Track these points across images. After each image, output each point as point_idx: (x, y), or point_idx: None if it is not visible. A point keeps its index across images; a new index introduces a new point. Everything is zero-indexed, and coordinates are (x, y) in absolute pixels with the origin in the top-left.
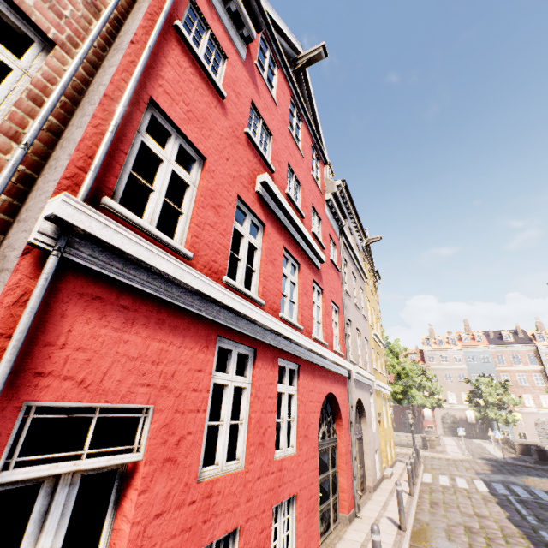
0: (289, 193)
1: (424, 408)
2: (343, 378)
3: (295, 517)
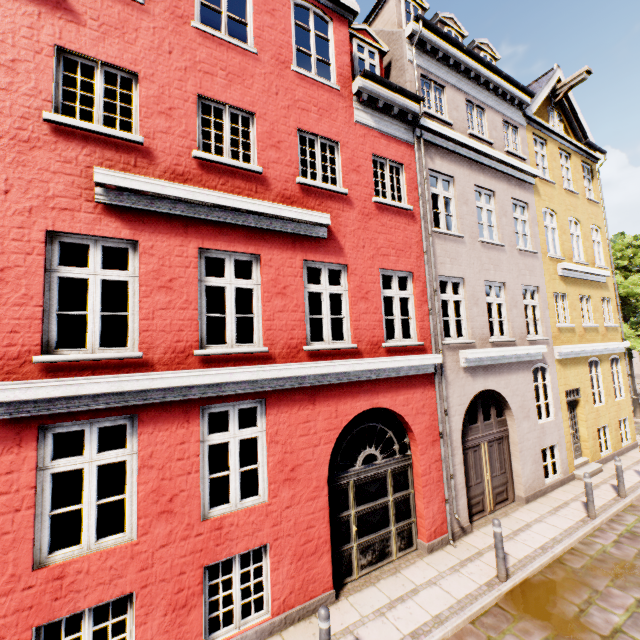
0: (200, 155)
1: None
2: (422, 376)
3: (269, 566)
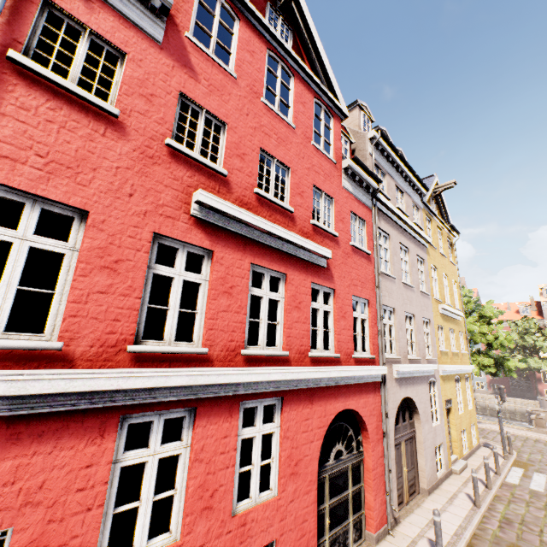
0: (260, 192)
1: (539, 371)
2: (373, 384)
3: None
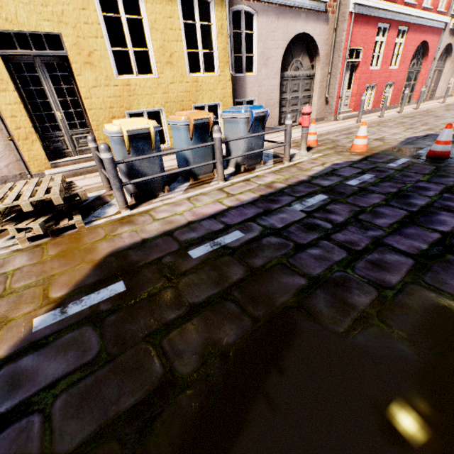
0: None
1: None
2: (439, 30)
3: (392, 90)
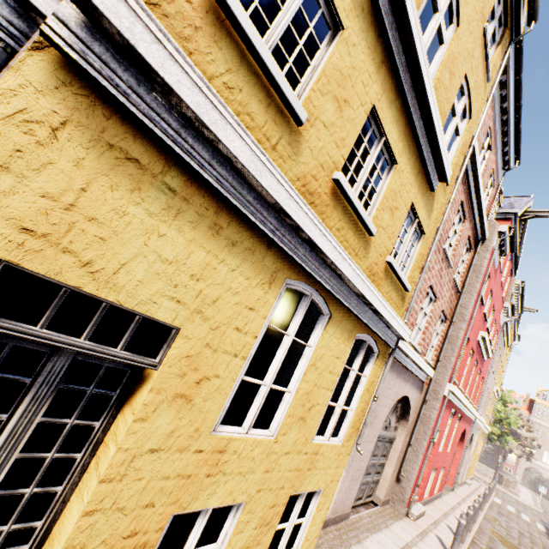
0: (488, 327)
1: (510, 452)
2: (471, 421)
3: (442, 474)
